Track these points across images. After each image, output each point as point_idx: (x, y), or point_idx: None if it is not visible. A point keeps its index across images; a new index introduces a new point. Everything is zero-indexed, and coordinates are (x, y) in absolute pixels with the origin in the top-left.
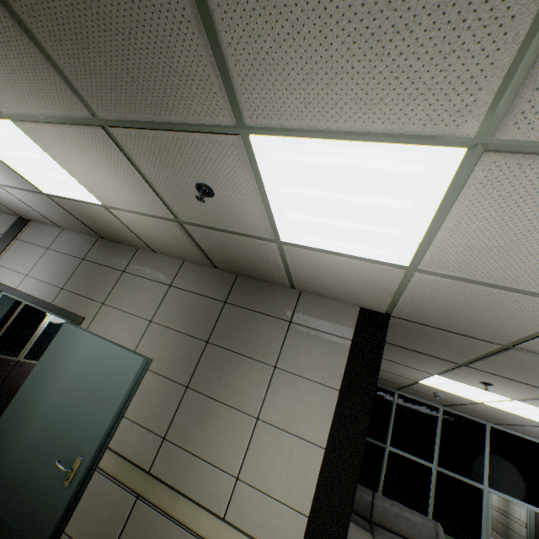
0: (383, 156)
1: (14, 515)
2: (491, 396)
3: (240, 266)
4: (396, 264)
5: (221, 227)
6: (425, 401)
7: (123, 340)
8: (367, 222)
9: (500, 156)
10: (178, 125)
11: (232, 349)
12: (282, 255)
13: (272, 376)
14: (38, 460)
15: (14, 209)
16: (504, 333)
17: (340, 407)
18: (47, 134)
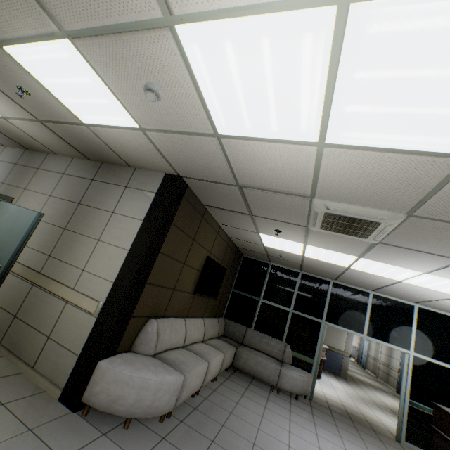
0: (51, 49)
1: None
2: (296, 245)
3: (95, 153)
4: (136, 128)
5: (57, 120)
6: (290, 268)
7: (34, 208)
8: (93, 97)
9: (78, 41)
10: None
11: (92, 205)
12: (99, 137)
13: (110, 218)
14: None
15: None
16: (224, 174)
17: (141, 228)
18: None
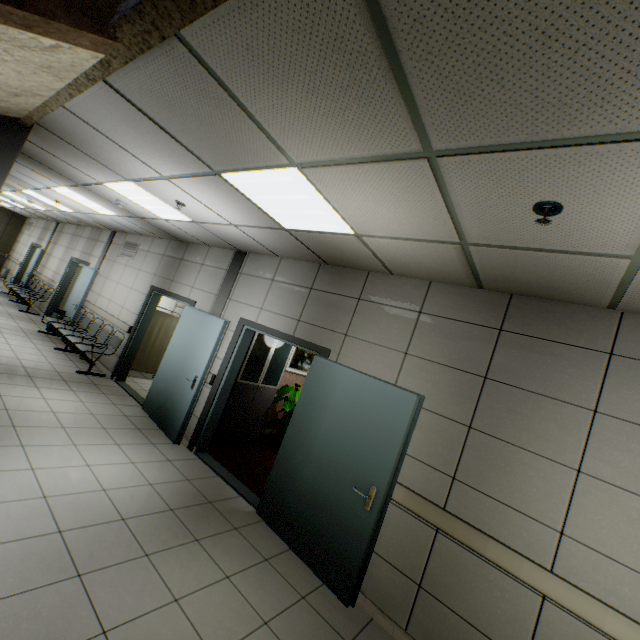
0: None
1: (325, 526)
2: None
3: (526, 286)
4: None
5: (533, 246)
6: None
7: (378, 374)
8: None
9: None
10: (565, 140)
11: (523, 386)
12: (627, 272)
13: (592, 423)
14: (331, 483)
15: (236, 244)
16: None
17: None
18: (337, 175)
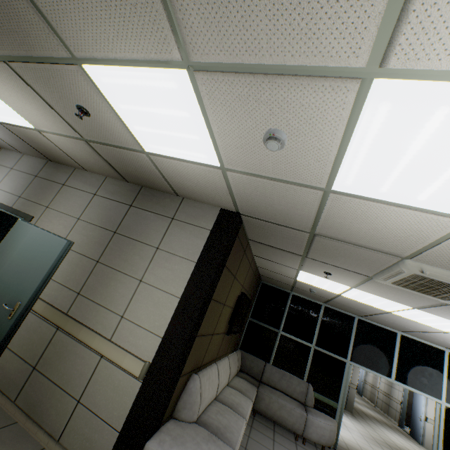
0: (153, 77)
1: None
2: (339, 286)
3: (139, 178)
4: (214, 166)
5: (109, 143)
6: (312, 300)
7: (58, 232)
8: (178, 131)
9: (202, 74)
10: (44, 59)
11: (131, 237)
12: (155, 165)
13: (154, 254)
14: None
15: None
16: (302, 221)
17: (195, 272)
18: None
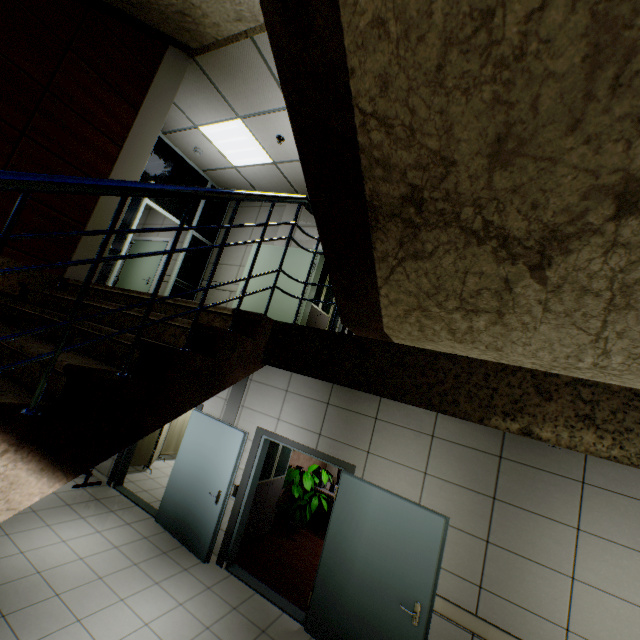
0: None
1: None
2: None
3: None
4: None
5: None
6: None
7: (403, 491)
8: None
9: None
10: None
11: (524, 507)
12: None
13: (577, 538)
14: (377, 599)
15: None
16: None
17: None
18: None
